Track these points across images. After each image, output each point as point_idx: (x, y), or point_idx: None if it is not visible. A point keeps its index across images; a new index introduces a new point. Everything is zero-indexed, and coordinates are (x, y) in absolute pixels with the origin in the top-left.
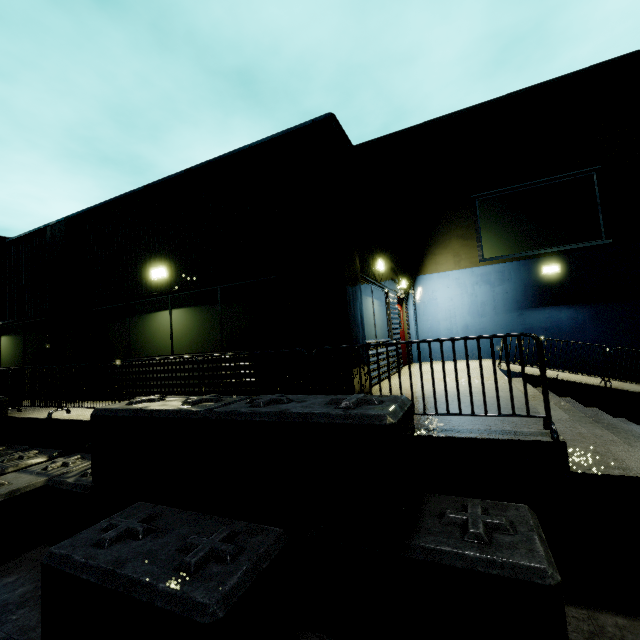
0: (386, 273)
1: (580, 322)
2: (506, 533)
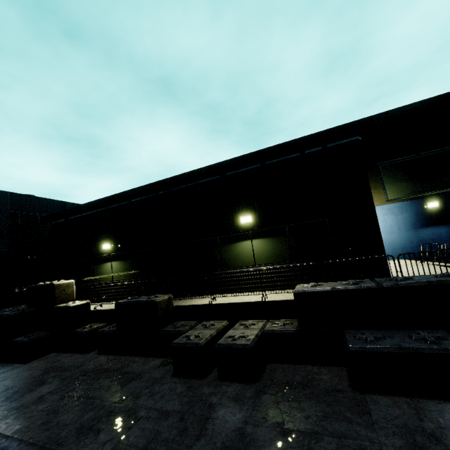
0: None
1: None
2: None
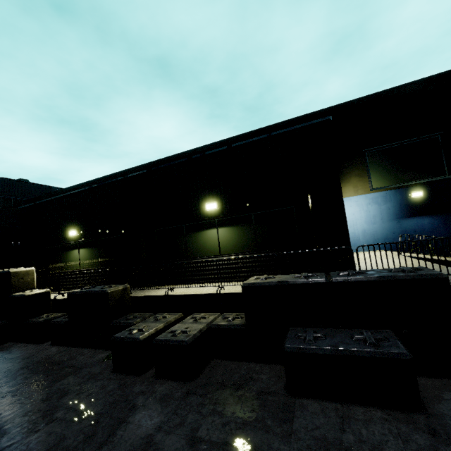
0: None
1: (436, 225)
2: None
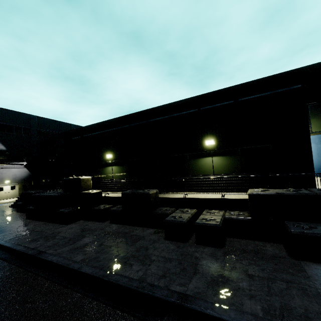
0: None
1: None
2: None
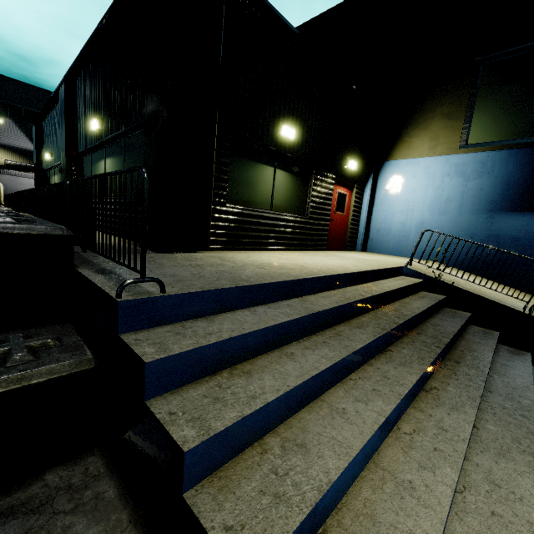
0: (315, 147)
1: None
2: (3, 364)
